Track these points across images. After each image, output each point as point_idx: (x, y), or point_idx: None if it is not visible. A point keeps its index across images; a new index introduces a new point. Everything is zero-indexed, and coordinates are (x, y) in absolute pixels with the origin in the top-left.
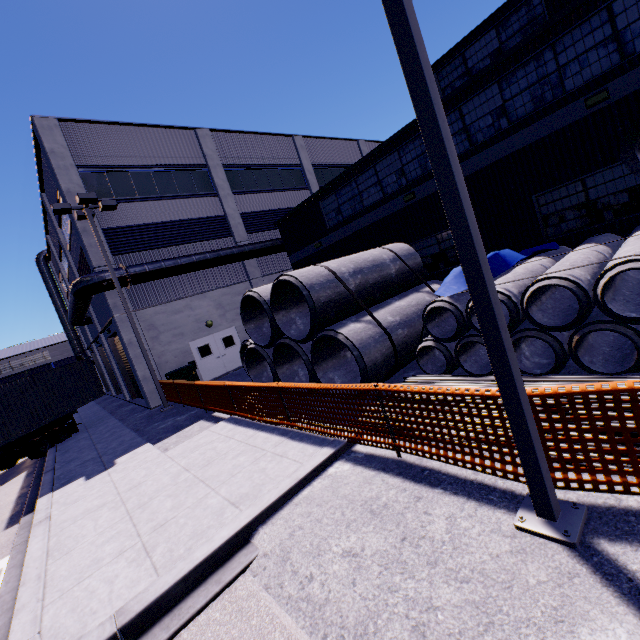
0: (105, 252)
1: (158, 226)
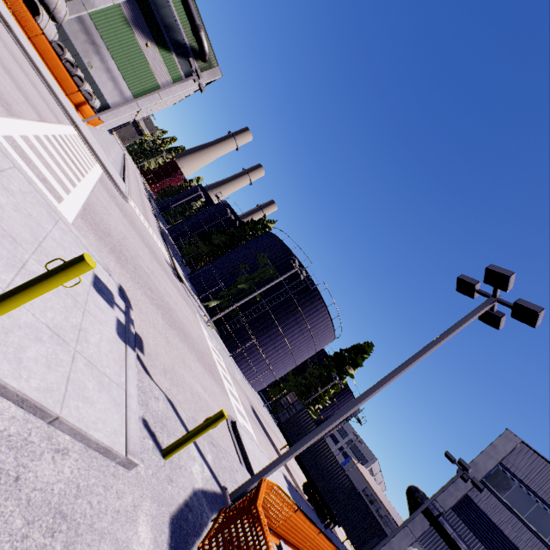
0: (439, 491)
1: (511, 545)
